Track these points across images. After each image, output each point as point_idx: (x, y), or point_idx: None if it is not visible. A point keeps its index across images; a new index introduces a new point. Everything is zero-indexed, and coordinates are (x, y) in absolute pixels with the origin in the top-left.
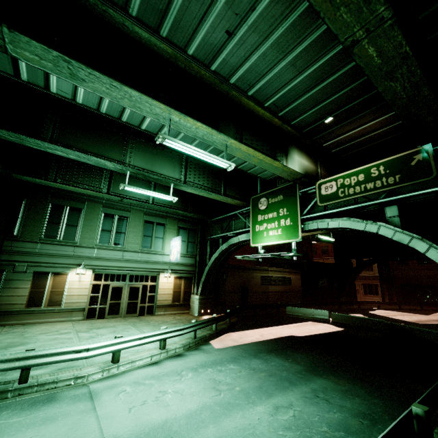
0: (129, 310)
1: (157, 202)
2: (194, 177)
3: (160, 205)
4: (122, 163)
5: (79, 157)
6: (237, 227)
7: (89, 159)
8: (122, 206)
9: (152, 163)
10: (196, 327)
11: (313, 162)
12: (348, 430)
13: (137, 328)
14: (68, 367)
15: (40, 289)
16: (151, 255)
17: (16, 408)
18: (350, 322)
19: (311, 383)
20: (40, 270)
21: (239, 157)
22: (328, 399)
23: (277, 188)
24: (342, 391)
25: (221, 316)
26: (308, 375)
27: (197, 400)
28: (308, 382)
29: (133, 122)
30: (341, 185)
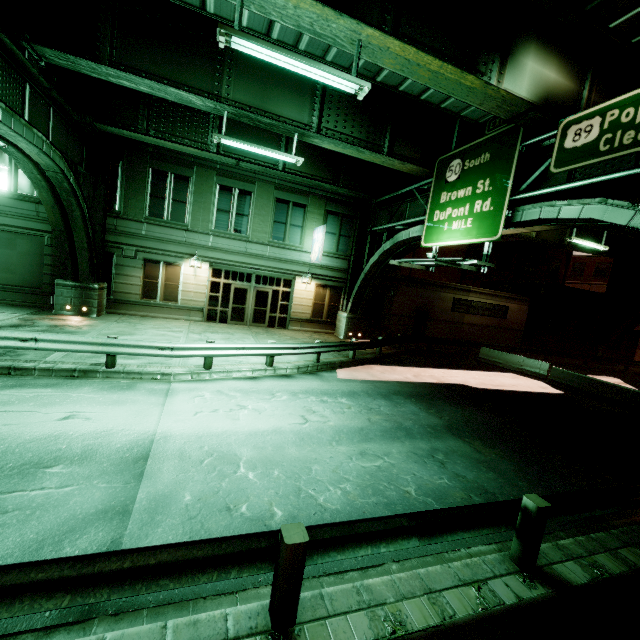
0: (256, 318)
1: (290, 168)
2: (335, 120)
3: (295, 174)
4: (216, 97)
5: (152, 88)
6: (413, 214)
7: (166, 91)
8: (243, 174)
9: (263, 95)
10: (319, 349)
11: (575, 73)
12: (441, 500)
13: (257, 340)
14: (158, 363)
15: (154, 280)
16: (284, 251)
17: (97, 387)
18: (580, 386)
19: (438, 442)
20: (150, 258)
21: (392, 68)
22: (445, 463)
23: (484, 138)
24: (477, 460)
25: (363, 342)
26: (442, 432)
27: (273, 422)
28: (435, 439)
29: (226, 14)
30: (610, 126)
